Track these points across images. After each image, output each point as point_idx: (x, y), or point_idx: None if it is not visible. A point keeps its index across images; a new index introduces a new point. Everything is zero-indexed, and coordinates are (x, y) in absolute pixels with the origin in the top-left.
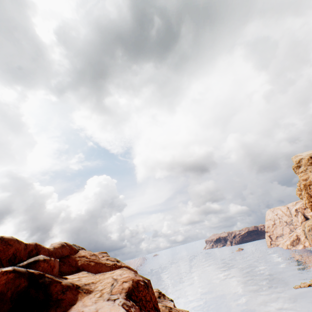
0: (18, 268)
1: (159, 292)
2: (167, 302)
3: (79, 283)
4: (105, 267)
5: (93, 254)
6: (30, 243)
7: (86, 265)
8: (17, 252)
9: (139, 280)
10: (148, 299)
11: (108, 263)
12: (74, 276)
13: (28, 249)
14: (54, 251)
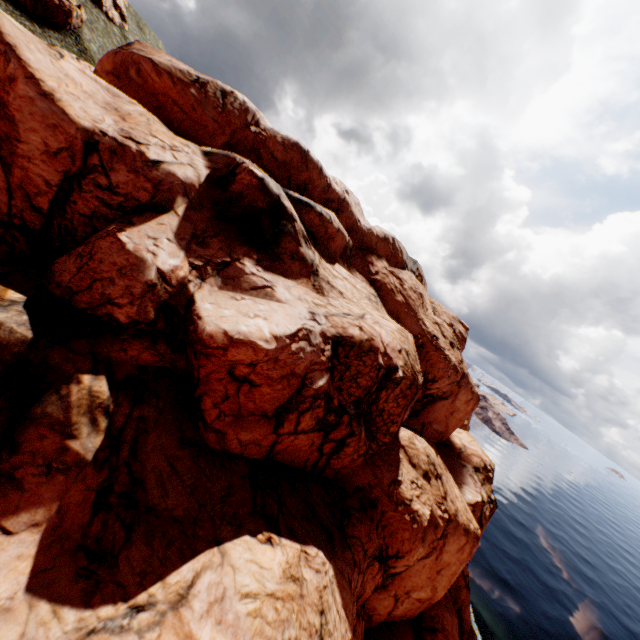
0: (269, 183)
1: (485, 467)
2: (473, 486)
3: (323, 274)
4: (412, 321)
5: (419, 293)
6: (336, 190)
7: (387, 289)
8: (309, 185)
9: (388, 357)
10: (360, 383)
11: (424, 325)
12: (348, 276)
13: (328, 195)
14: (364, 233)
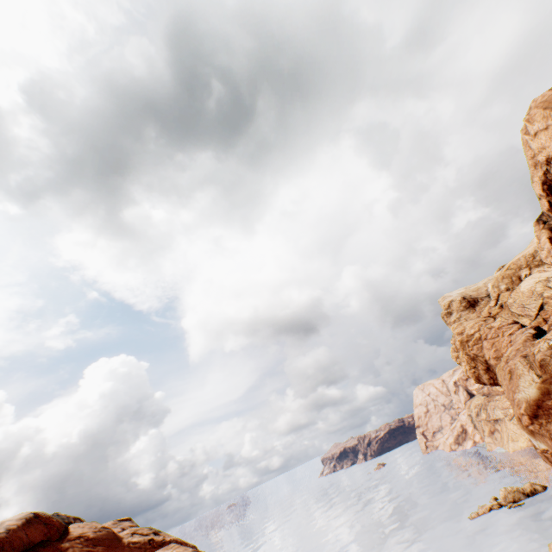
0: None
1: None
2: None
3: None
4: (128, 551)
5: (102, 527)
6: None
7: None
8: None
9: None
10: None
11: (136, 542)
12: None
13: None
14: (9, 539)
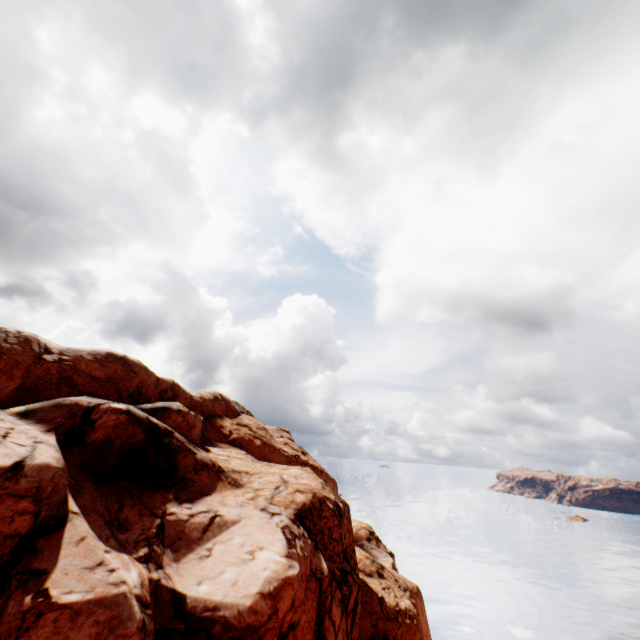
0: (135, 410)
1: (370, 532)
2: (381, 554)
3: (224, 466)
4: (277, 455)
5: (263, 427)
6: (165, 379)
7: (247, 441)
8: (143, 387)
9: (327, 498)
10: (336, 537)
11: (285, 451)
12: (223, 451)
13: (160, 387)
14: (201, 403)
